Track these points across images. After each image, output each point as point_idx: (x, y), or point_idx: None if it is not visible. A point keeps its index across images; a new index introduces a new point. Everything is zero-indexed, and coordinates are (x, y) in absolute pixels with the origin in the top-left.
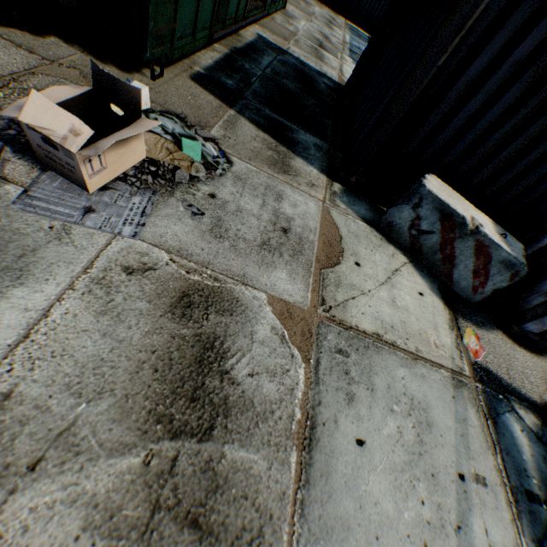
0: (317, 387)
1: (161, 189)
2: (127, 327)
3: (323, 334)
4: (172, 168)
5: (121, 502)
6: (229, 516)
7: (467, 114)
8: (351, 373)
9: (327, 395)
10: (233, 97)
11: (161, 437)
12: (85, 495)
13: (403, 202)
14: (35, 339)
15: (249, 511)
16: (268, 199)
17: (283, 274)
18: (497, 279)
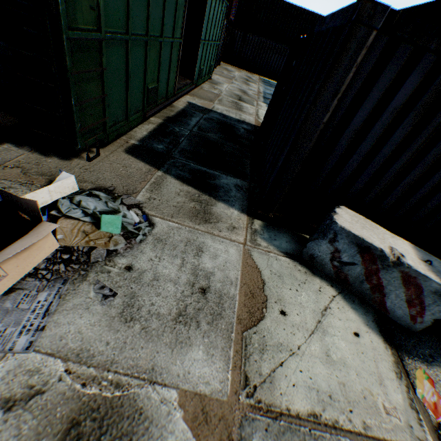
0: None
1: (75, 274)
2: None
3: (247, 436)
4: (91, 247)
5: None
6: None
7: (362, 154)
8: None
9: None
10: (162, 159)
11: None
12: None
13: (320, 237)
14: None
15: None
16: (188, 256)
17: (199, 353)
18: (434, 309)
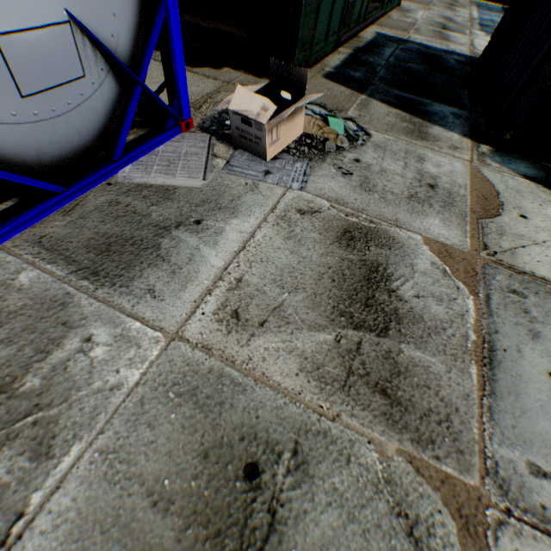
0: (490, 318)
1: (315, 157)
2: (307, 249)
3: (489, 274)
4: (320, 143)
5: (323, 362)
6: (414, 397)
7: None
8: (531, 312)
9: (503, 327)
10: (362, 86)
11: (346, 326)
12: (297, 350)
13: None
14: (248, 250)
15: (433, 399)
16: (410, 161)
17: (435, 221)
18: None
